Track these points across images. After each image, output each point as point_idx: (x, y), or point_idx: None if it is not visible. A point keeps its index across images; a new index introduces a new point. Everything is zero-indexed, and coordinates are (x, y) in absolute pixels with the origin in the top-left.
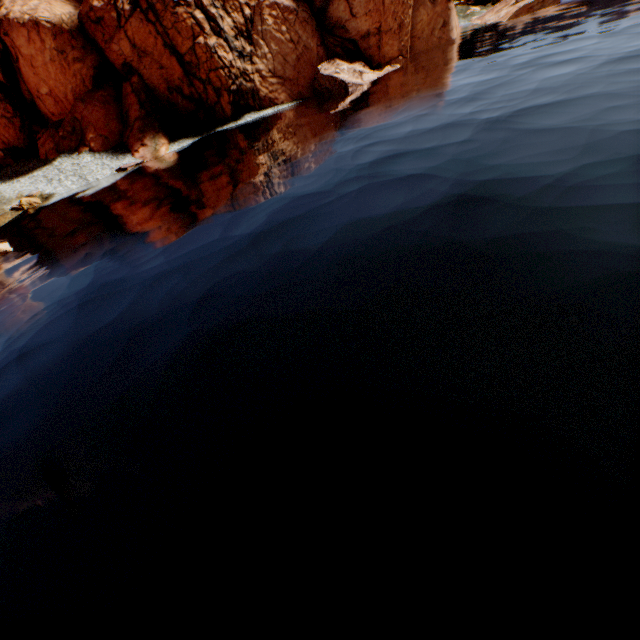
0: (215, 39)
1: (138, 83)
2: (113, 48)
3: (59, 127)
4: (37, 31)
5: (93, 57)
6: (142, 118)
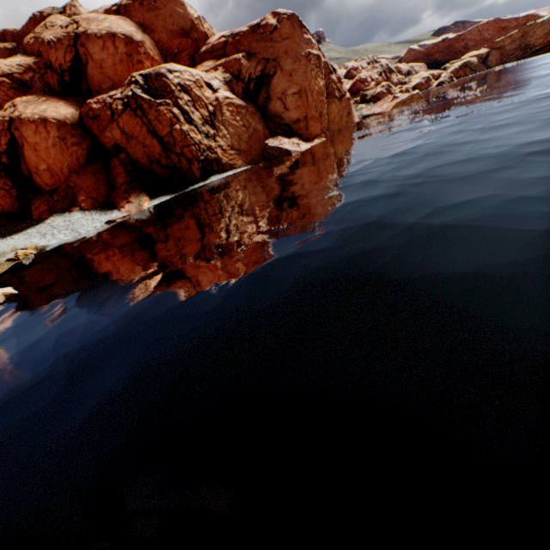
0: (188, 126)
1: (125, 158)
2: (106, 134)
3: (53, 193)
4: (44, 125)
5: (88, 142)
6: (127, 182)
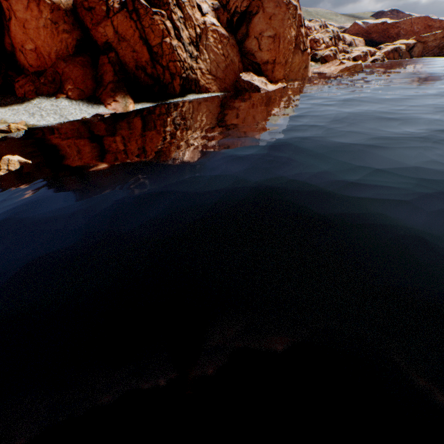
0: (176, 42)
1: (114, 58)
2: (99, 30)
3: (40, 75)
4: (37, 3)
5: (78, 32)
6: (114, 82)
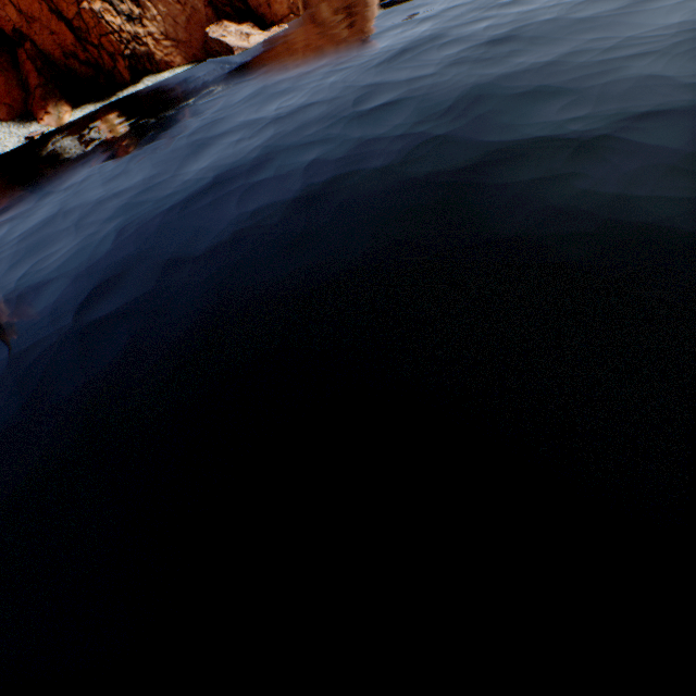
0: (100, 4)
1: (32, 50)
2: None
3: None
4: None
5: None
6: (42, 86)
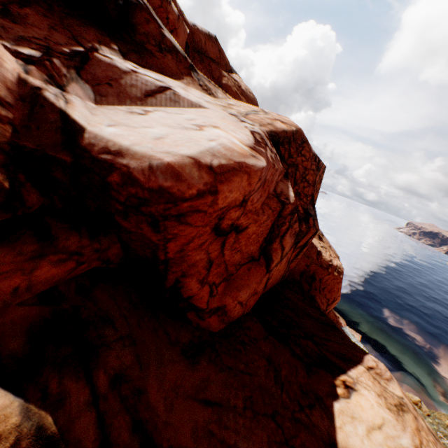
0: None
1: None
2: None
3: None
4: None
5: None
6: None
